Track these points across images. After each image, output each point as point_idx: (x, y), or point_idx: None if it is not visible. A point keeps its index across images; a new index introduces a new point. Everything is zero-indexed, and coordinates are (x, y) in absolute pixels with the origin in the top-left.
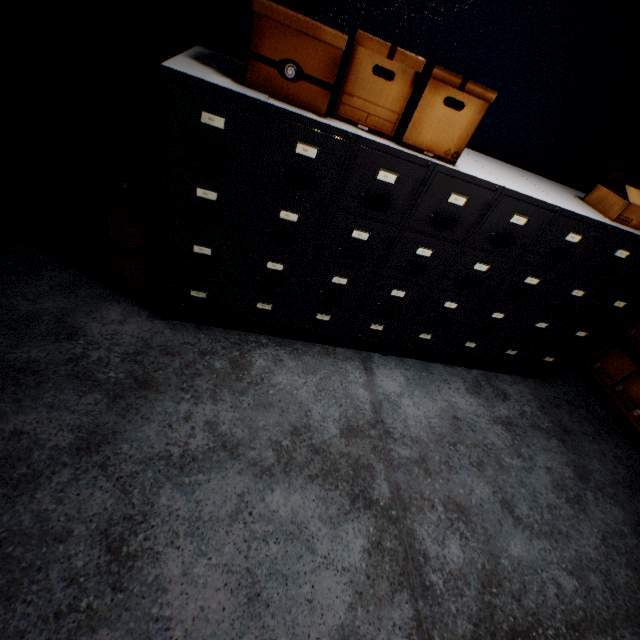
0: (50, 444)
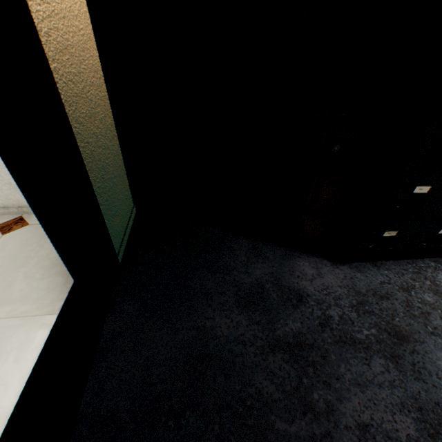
0: (401, 436)
